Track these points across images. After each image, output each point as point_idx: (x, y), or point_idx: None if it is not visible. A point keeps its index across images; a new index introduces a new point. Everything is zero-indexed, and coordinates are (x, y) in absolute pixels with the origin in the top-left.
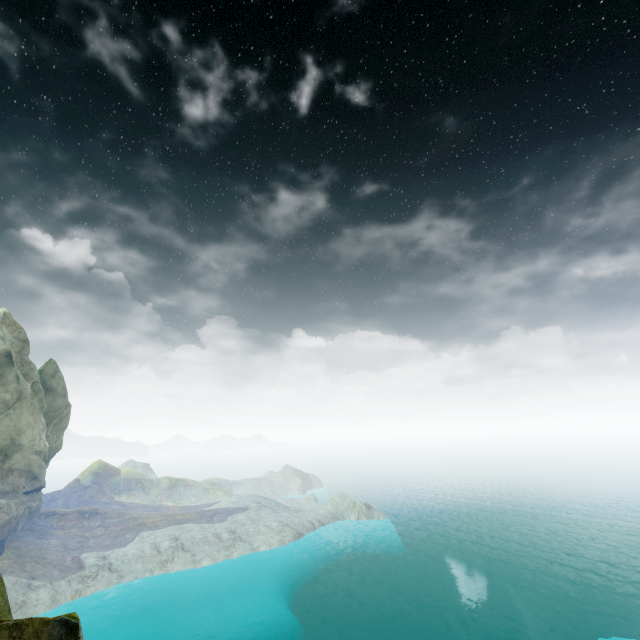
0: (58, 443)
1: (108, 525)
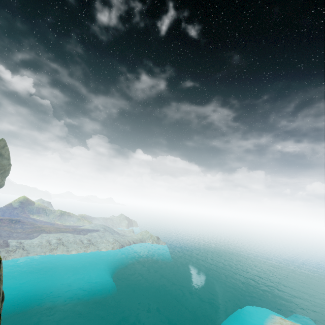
0: (2, 183)
1: (25, 228)
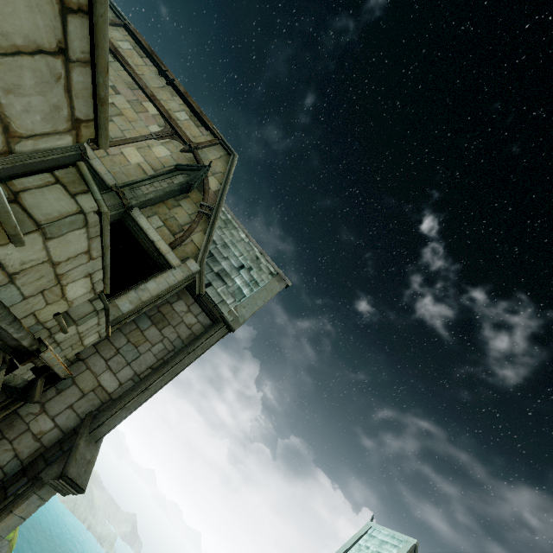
0: None
1: None
